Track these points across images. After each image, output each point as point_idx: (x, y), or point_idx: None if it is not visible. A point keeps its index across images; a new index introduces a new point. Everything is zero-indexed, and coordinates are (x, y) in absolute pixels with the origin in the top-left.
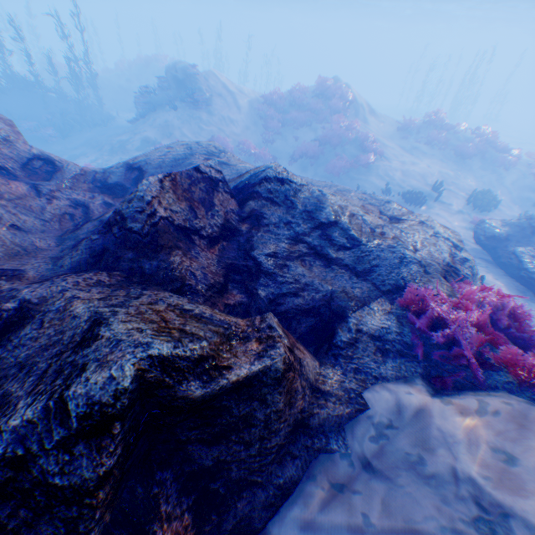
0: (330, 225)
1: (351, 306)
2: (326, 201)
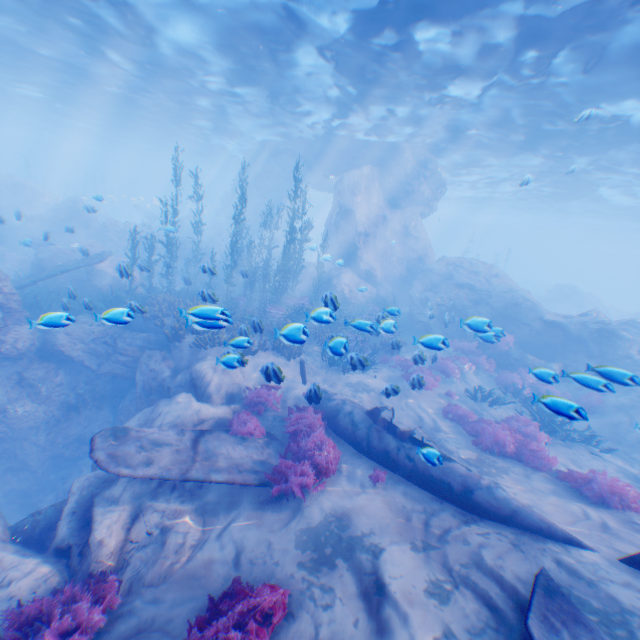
0: None
1: None
2: None
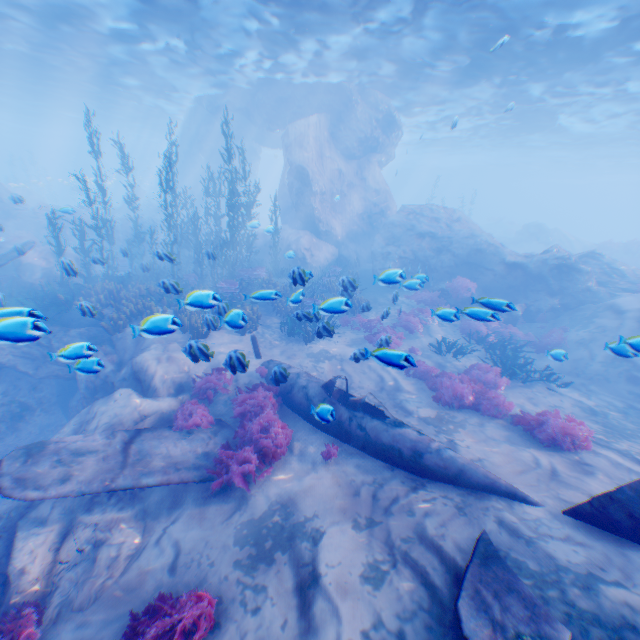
0: (614, 268)
1: (614, 285)
2: (615, 262)
